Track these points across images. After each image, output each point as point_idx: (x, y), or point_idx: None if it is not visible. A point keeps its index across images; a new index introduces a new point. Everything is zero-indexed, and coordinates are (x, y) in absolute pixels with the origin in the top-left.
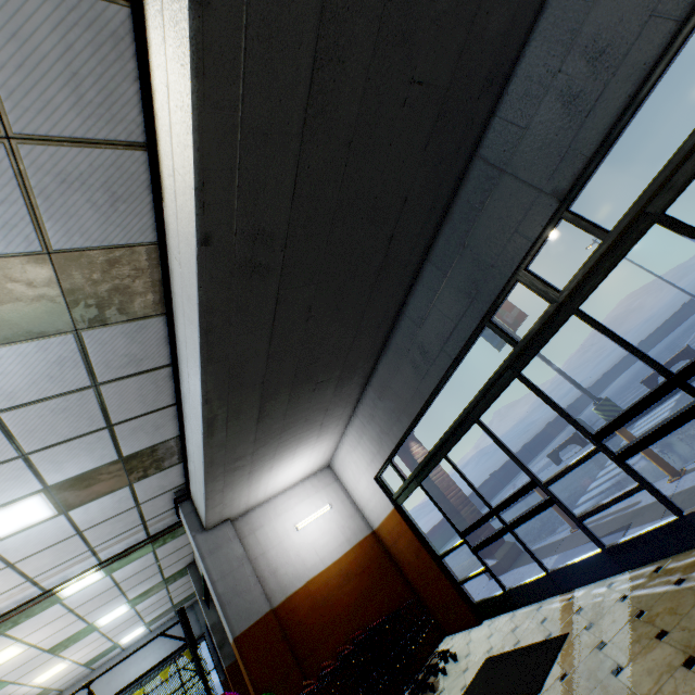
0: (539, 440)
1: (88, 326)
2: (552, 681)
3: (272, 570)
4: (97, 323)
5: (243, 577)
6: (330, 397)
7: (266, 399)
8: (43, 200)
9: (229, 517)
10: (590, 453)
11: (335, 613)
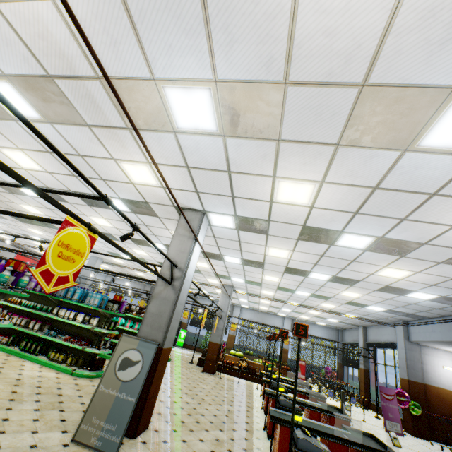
0: None
1: None
2: None
3: (426, 371)
4: None
5: (417, 366)
6: None
7: None
8: None
9: (419, 343)
10: None
11: (445, 405)
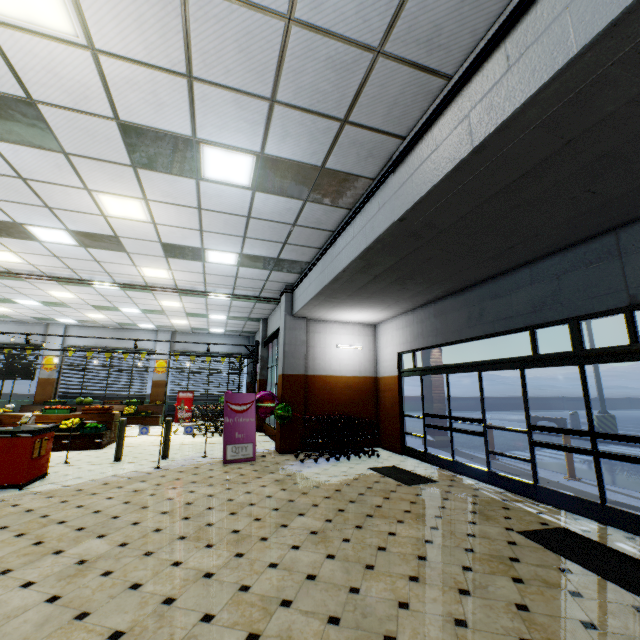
0: (541, 402)
1: (312, 201)
2: (416, 486)
3: (313, 357)
4: (317, 201)
5: (299, 351)
6: (405, 297)
7: (371, 282)
8: (338, 147)
9: (307, 317)
10: (521, 431)
11: (332, 398)
